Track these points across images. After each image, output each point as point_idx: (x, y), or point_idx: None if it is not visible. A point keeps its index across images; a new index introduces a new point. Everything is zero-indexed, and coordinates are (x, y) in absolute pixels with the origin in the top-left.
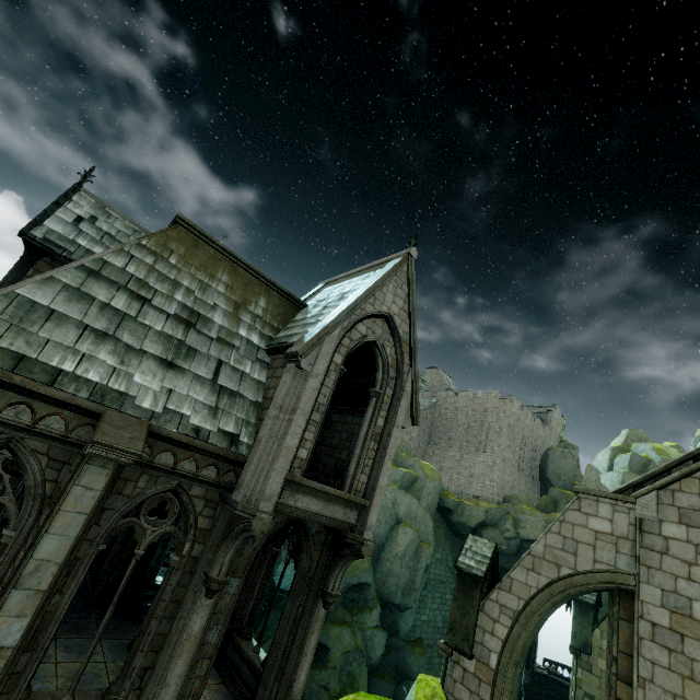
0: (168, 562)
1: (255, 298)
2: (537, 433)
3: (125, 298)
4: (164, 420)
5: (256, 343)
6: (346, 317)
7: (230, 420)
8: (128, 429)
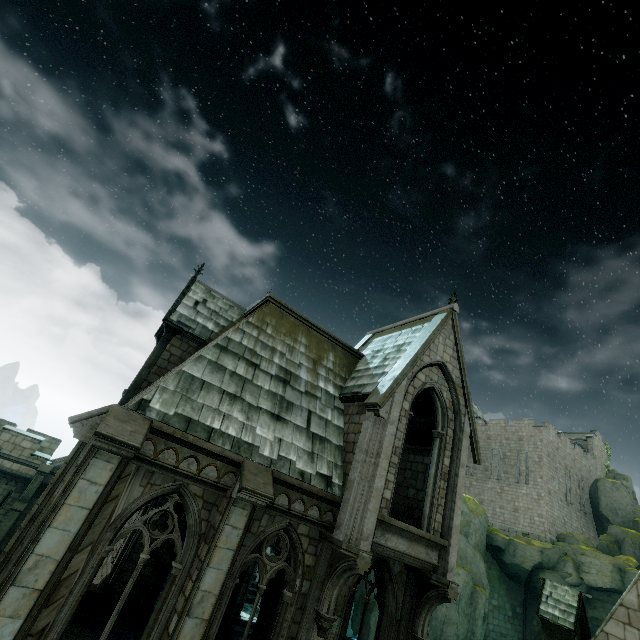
0: (283, 598)
1: (326, 353)
2: (580, 462)
3: (243, 365)
4: (279, 466)
5: (332, 393)
6: (410, 369)
7: (323, 463)
8: (260, 475)
